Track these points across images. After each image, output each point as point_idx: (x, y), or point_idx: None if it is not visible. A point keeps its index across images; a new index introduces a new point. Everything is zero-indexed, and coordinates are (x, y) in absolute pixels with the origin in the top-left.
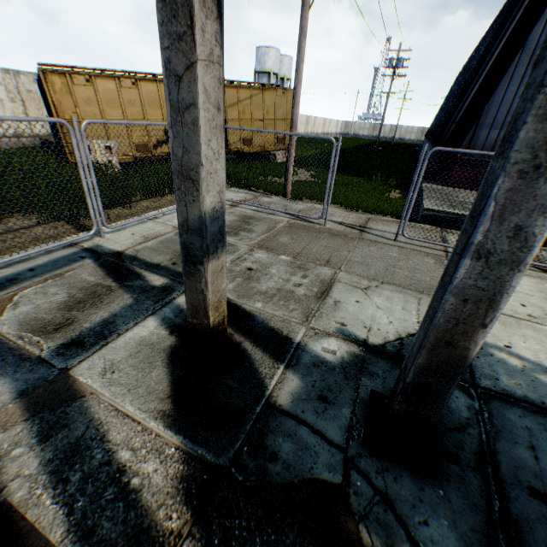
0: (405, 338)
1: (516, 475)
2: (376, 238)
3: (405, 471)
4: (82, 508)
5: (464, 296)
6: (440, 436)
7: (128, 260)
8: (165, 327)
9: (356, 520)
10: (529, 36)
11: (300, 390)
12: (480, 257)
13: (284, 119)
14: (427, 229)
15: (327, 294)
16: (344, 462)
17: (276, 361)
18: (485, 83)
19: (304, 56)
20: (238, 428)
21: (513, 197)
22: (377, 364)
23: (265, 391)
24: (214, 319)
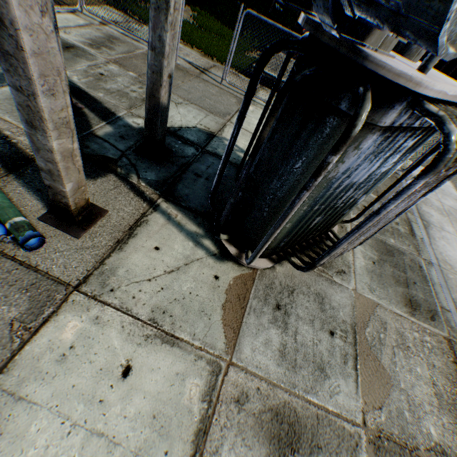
0: (184, 128)
1: (194, 171)
2: (209, 79)
3: (148, 161)
4: None
5: (153, 70)
6: (172, 157)
7: None
8: None
9: (118, 167)
10: None
11: (111, 132)
12: (153, 50)
13: None
14: None
15: None
16: (121, 155)
17: (102, 120)
18: None
19: None
20: None
21: (156, 22)
22: None
23: (91, 129)
24: None
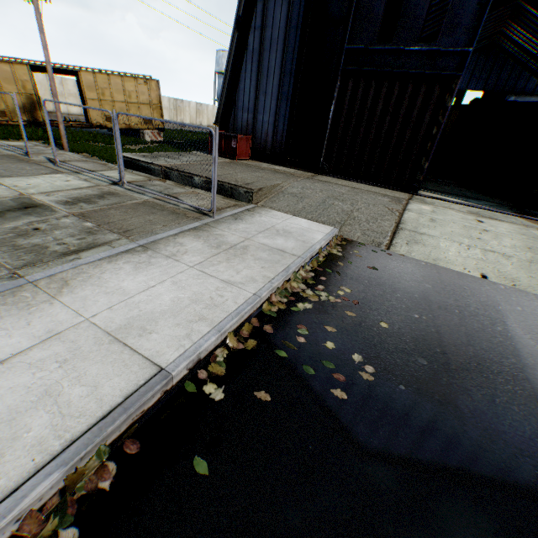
0: None
1: None
2: (49, 164)
3: None
4: None
5: None
6: None
7: None
8: None
9: None
10: (248, 41)
11: None
12: None
13: (149, 104)
14: (112, 168)
15: None
16: None
17: None
18: (233, 76)
19: (47, 45)
20: None
21: None
22: None
23: None
24: None
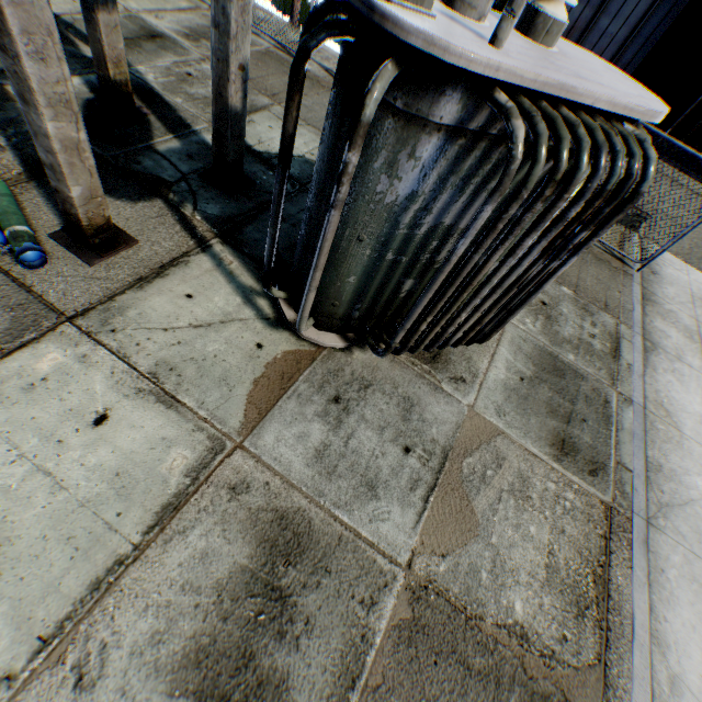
0: None
1: None
2: None
3: (215, 191)
4: (17, 142)
5: (218, 58)
6: (252, 191)
7: (64, 27)
8: (88, 88)
9: (171, 192)
10: None
11: (177, 149)
12: (217, 29)
13: None
14: None
15: (248, 115)
16: (181, 178)
17: (170, 133)
18: None
19: None
20: (123, 148)
21: None
22: (246, 158)
23: (151, 142)
24: (115, 75)
